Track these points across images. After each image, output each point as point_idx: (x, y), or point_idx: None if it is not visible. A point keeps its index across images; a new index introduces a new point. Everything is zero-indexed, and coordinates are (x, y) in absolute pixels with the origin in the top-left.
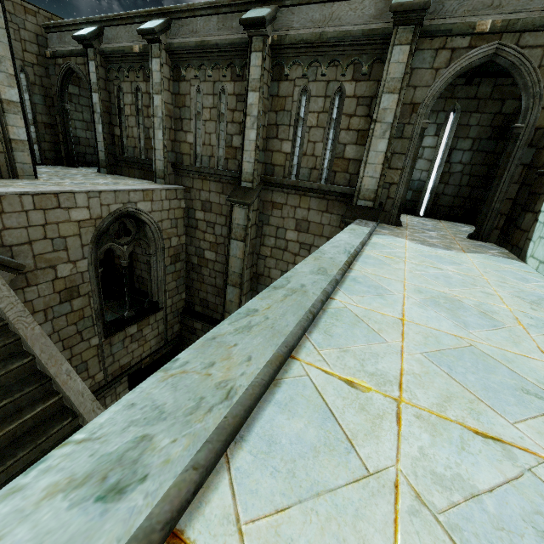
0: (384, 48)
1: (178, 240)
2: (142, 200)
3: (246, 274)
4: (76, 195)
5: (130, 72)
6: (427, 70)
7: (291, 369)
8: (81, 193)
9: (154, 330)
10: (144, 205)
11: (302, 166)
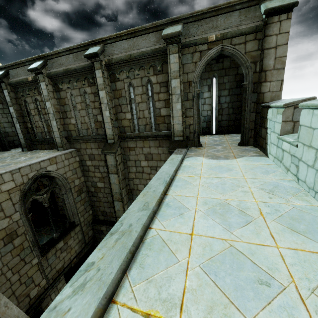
0: (166, 56)
1: (79, 181)
2: (49, 164)
3: (123, 192)
4: (3, 175)
5: (29, 91)
6: (191, 64)
7: (110, 316)
8: (6, 173)
9: (75, 239)
10: (52, 167)
11: (139, 124)
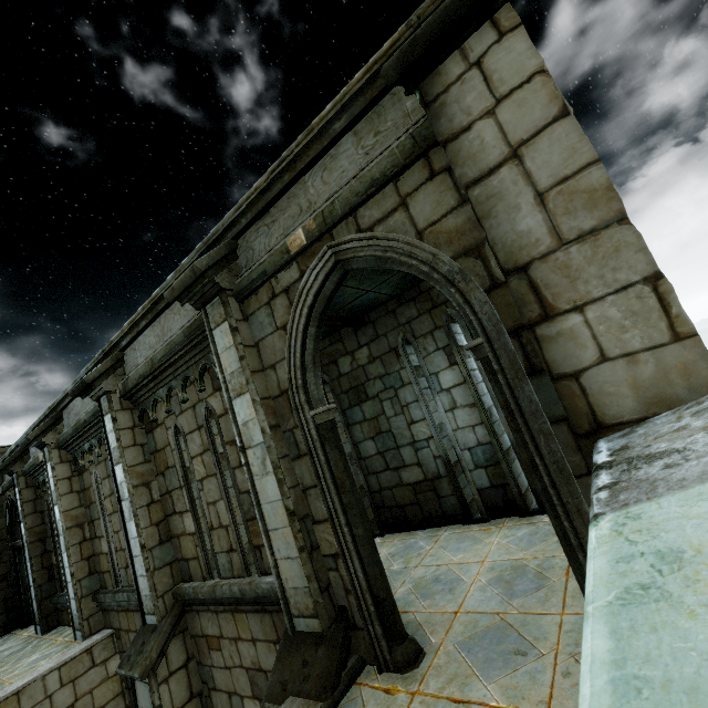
0: None
1: None
2: None
3: None
4: None
5: None
6: (274, 335)
7: None
8: None
9: None
10: None
11: (216, 550)
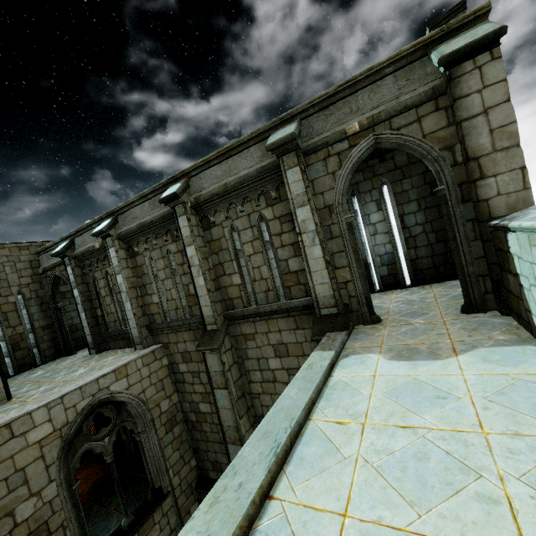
0: (281, 174)
1: (169, 402)
2: (115, 380)
3: (243, 424)
4: (34, 413)
5: (99, 263)
6: (325, 177)
7: None
8: (39, 409)
9: (163, 528)
10: (119, 384)
11: (256, 291)
